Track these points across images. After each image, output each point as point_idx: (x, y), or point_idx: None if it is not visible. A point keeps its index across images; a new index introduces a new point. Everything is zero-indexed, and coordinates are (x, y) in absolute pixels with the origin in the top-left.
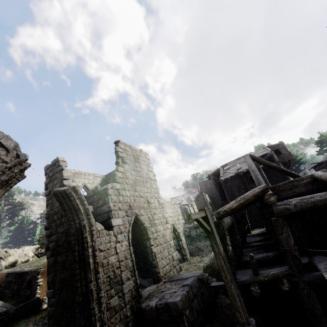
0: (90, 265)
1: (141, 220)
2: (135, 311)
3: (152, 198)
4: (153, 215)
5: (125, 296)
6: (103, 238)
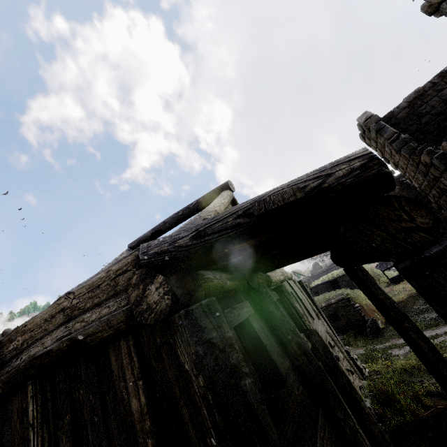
0: None
1: None
2: None
3: None
4: None
5: None
6: None
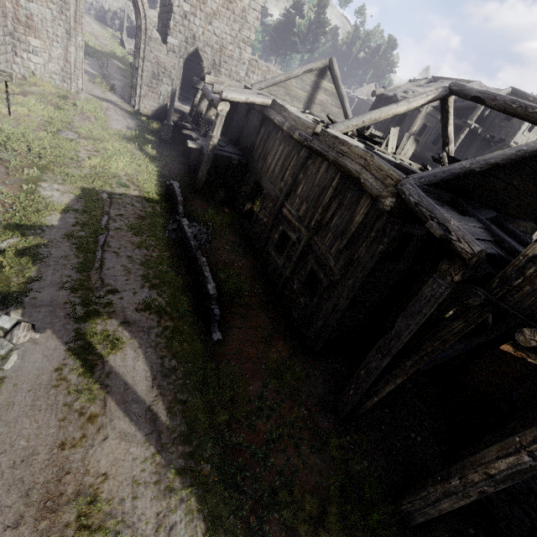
0: (140, 55)
1: (201, 56)
2: (165, 103)
3: (232, 45)
4: (222, 62)
5: (162, 91)
6: (157, 46)
